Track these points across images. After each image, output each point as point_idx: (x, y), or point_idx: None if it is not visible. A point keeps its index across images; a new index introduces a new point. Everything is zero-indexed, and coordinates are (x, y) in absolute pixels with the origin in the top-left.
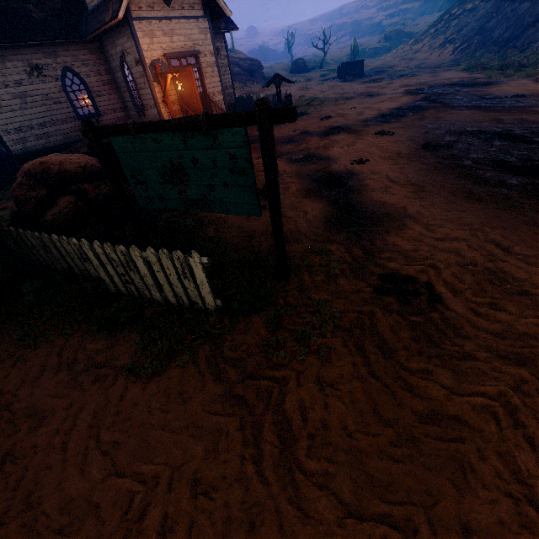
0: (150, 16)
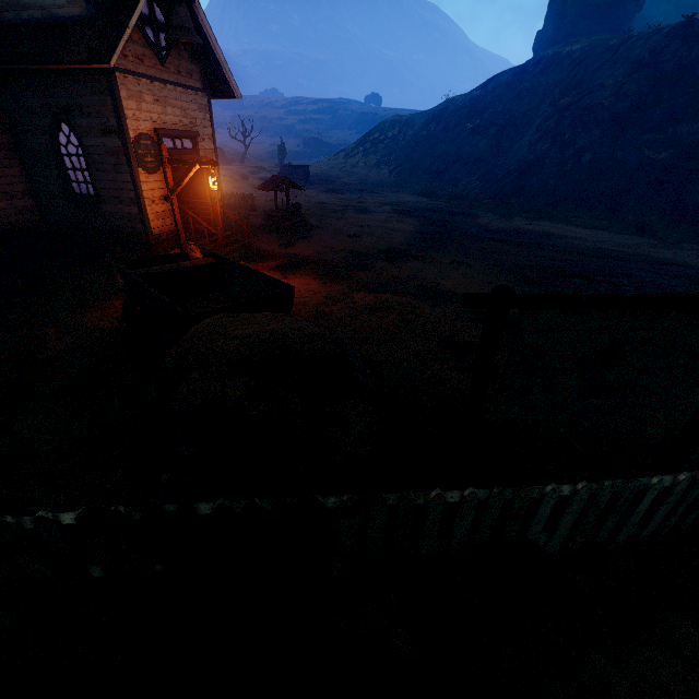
0: (137, 71)
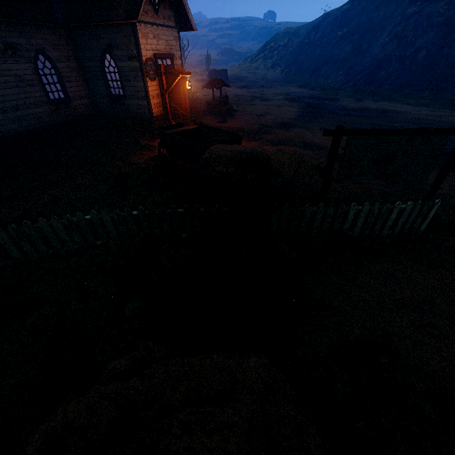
0: (145, 20)
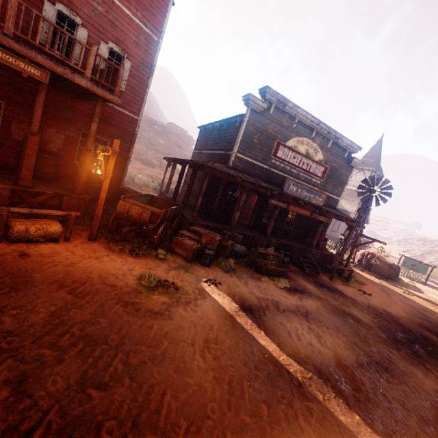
0: None
